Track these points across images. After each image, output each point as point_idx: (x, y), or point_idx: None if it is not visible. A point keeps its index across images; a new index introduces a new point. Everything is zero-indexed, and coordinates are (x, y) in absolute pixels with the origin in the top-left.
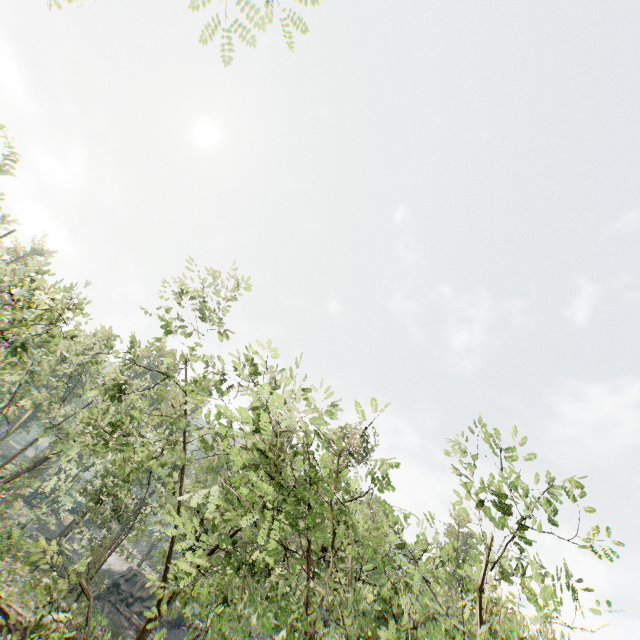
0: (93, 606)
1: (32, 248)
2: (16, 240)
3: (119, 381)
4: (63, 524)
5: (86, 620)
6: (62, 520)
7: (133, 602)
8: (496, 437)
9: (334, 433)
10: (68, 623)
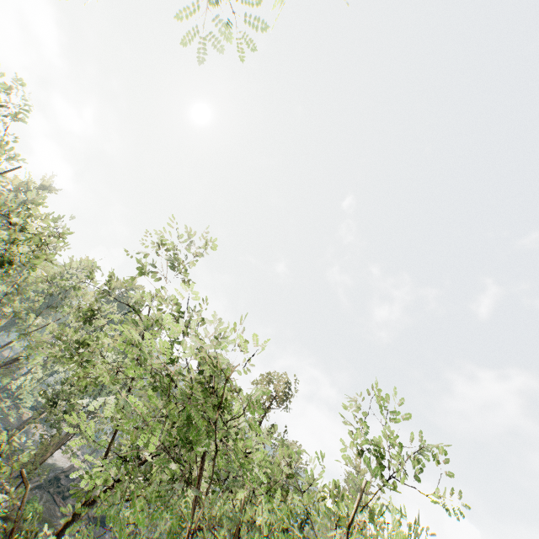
0: (34, 494)
1: (41, 184)
2: (29, 176)
3: (87, 305)
4: (23, 418)
5: (19, 503)
6: (22, 415)
7: (68, 496)
8: (388, 402)
9: (262, 377)
10: (8, 505)
